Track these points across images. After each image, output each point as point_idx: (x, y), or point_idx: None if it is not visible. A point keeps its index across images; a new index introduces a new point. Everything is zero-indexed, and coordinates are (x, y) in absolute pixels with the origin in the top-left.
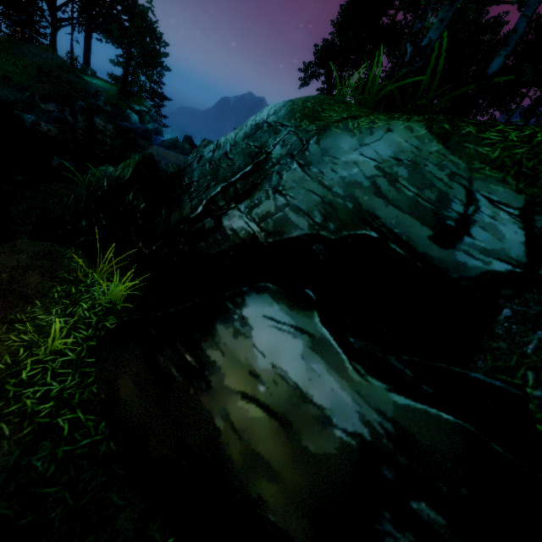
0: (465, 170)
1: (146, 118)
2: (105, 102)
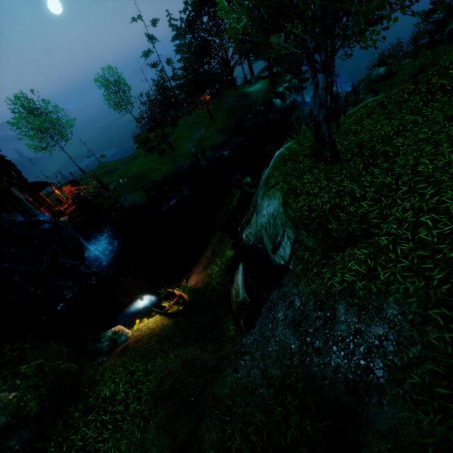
0: (284, 222)
1: (286, 94)
2: (260, 104)
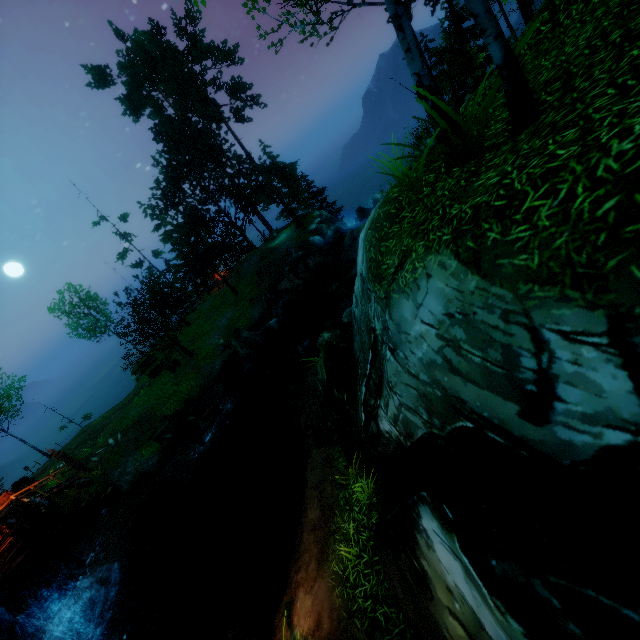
0: (514, 302)
1: (323, 228)
2: (295, 250)
